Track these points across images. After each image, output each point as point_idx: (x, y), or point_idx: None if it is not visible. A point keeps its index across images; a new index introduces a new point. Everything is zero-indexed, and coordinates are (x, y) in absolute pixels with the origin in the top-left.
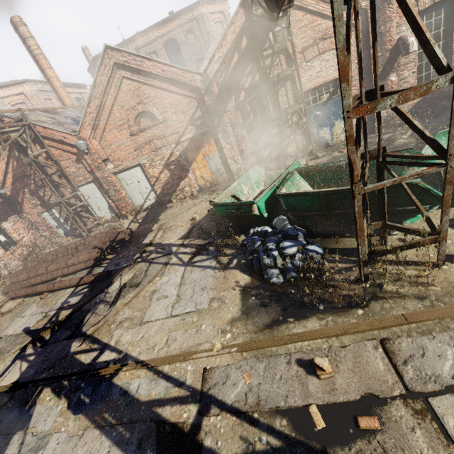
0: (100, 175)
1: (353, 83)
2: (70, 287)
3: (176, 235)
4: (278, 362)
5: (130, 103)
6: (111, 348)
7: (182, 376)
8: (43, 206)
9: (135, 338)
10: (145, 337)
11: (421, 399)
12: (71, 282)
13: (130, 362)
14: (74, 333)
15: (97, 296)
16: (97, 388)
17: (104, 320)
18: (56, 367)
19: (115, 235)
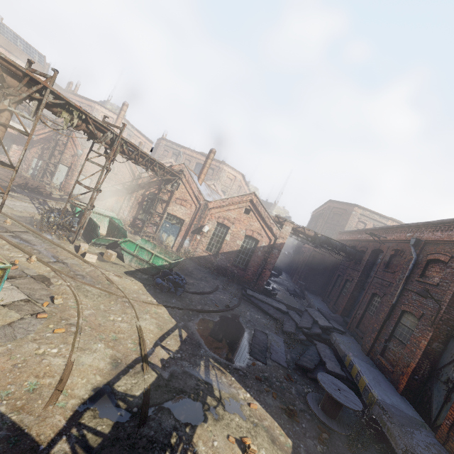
0: (73, 168)
1: (185, 226)
2: None
3: (57, 207)
4: (3, 218)
5: None
6: None
7: None
8: (39, 156)
9: None
10: None
11: (11, 233)
12: None
13: None
14: None
15: None
16: None
17: None
18: None
19: (41, 188)
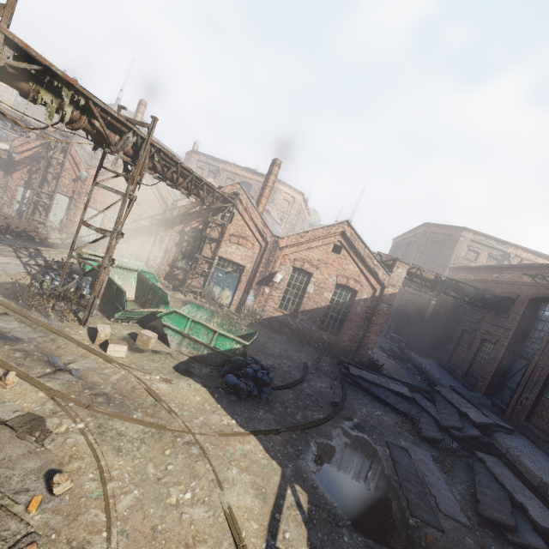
0: (76, 198)
1: (246, 274)
2: None
3: (58, 259)
4: None
5: None
6: None
7: None
8: (26, 183)
9: None
10: None
11: None
12: None
13: None
14: None
15: None
16: None
17: None
18: None
19: (31, 230)
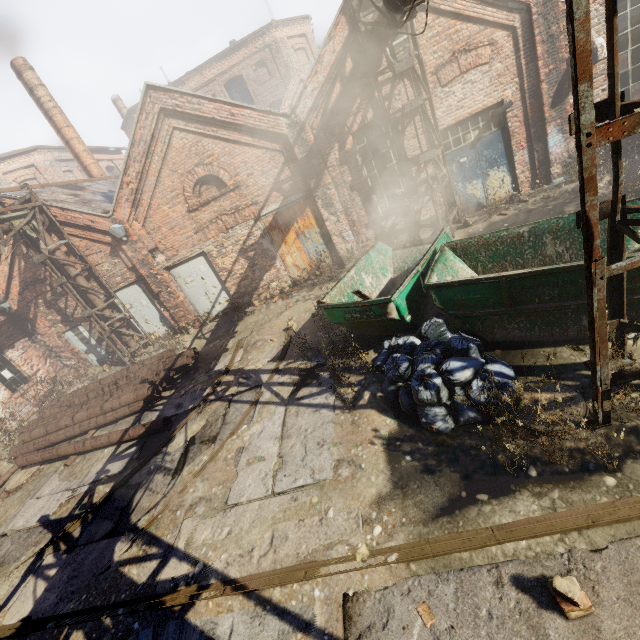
0: (146, 272)
1: (514, 112)
2: (109, 446)
3: (264, 356)
4: (478, 583)
5: (185, 166)
6: (178, 554)
7: (306, 609)
8: (65, 323)
9: (218, 535)
10: (234, 533)
11: None
12: (110, 438)
13: (212, 581)
14: (118, 525)
15: (151, 459)
16: (161, 631)
17: (165, 503)
18: (91, 589)
19: (172, 361)
